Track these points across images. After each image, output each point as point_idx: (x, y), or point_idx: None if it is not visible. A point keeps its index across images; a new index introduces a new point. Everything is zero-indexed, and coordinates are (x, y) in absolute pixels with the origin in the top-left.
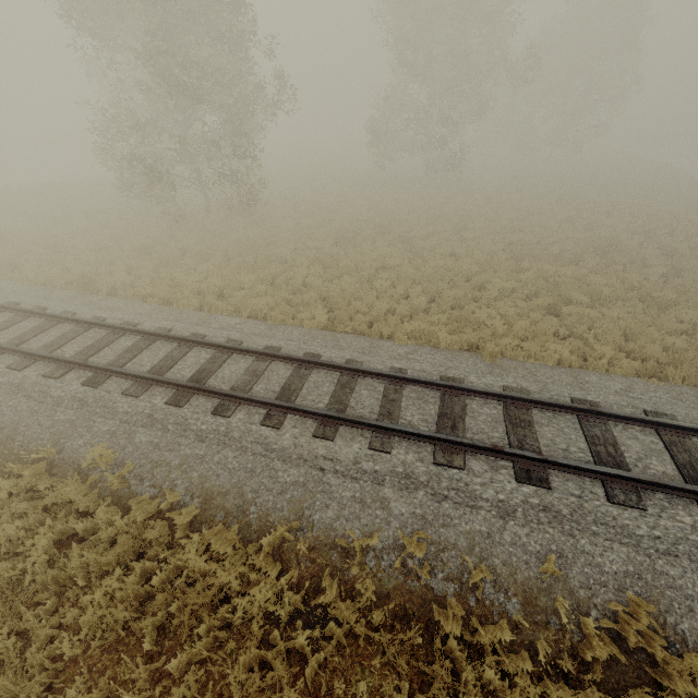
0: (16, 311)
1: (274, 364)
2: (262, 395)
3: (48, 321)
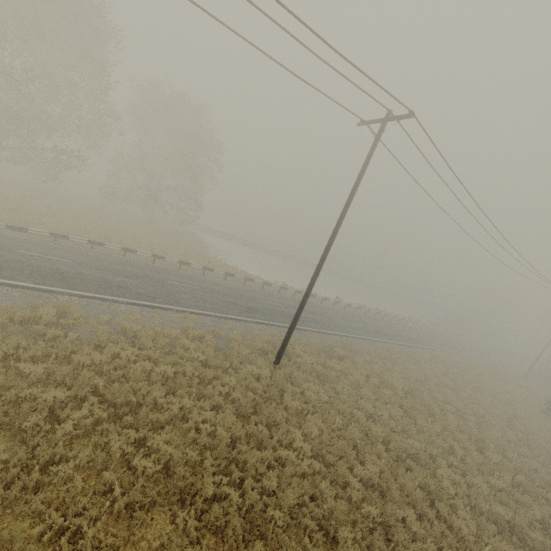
0: None
1: None
2: None
3: None
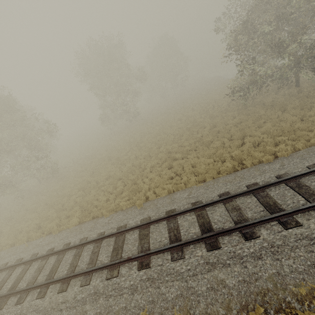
0: None
1: (49, 259)
2: (40, 280)
3: None
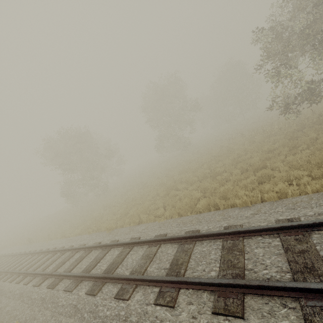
0: (4, 256)
1: (40, 256)
2: (23, 269)
3: (7, 257)
